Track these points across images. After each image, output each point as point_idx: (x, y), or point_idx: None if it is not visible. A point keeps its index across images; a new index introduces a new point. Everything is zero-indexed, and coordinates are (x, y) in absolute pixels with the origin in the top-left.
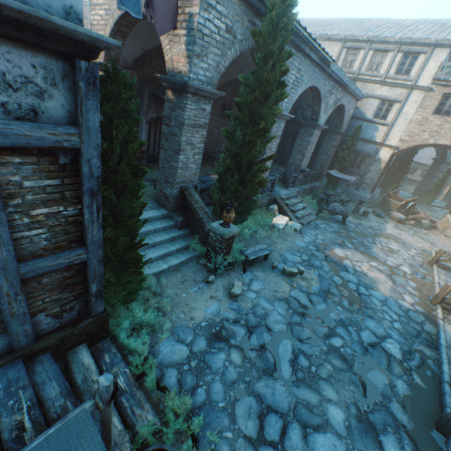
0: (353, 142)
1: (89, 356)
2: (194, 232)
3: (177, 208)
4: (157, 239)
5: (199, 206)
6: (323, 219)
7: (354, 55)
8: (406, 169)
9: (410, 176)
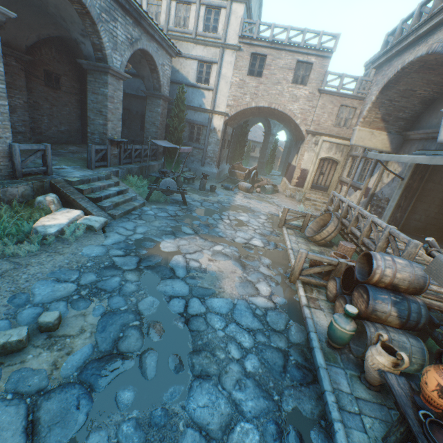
0: (180, 107)
1: None
2: None
3: None
4: None
5: None
6: (158, 203)
7: (157, 6)
8: (244, 142)
9: (252, 154)
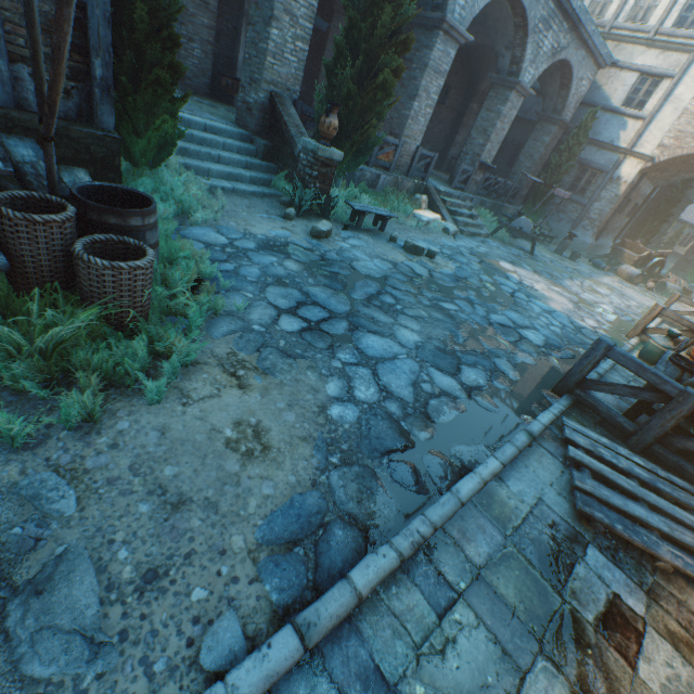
0: (578, 139)
1: (87, 176)
2: (283, 168)
3: (264, 132)
4: (224, 154)
5: (293, 122)
6: (501, 242)
7: None
8: (666, 215)
9: (679, 249)
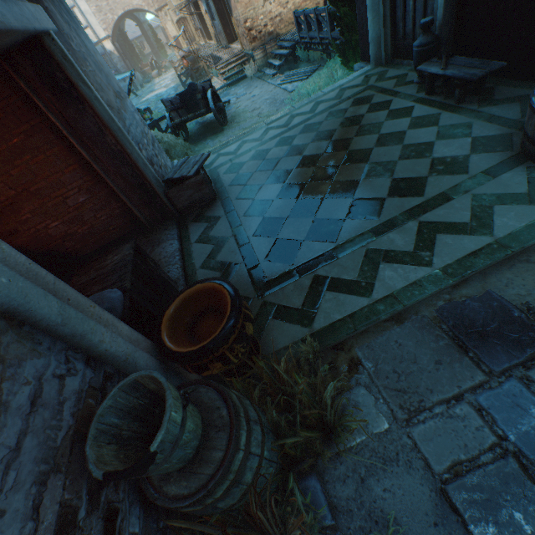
0: None
1: None
2: None
3: None
4: None
5: None
6: None
7: None
8: (132, 47)
9: (146, 52)
